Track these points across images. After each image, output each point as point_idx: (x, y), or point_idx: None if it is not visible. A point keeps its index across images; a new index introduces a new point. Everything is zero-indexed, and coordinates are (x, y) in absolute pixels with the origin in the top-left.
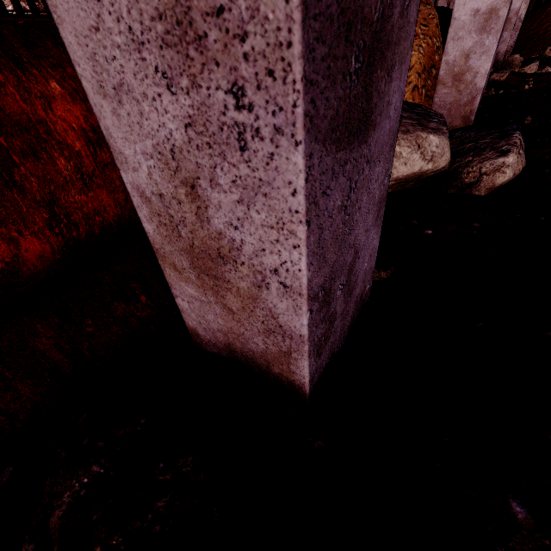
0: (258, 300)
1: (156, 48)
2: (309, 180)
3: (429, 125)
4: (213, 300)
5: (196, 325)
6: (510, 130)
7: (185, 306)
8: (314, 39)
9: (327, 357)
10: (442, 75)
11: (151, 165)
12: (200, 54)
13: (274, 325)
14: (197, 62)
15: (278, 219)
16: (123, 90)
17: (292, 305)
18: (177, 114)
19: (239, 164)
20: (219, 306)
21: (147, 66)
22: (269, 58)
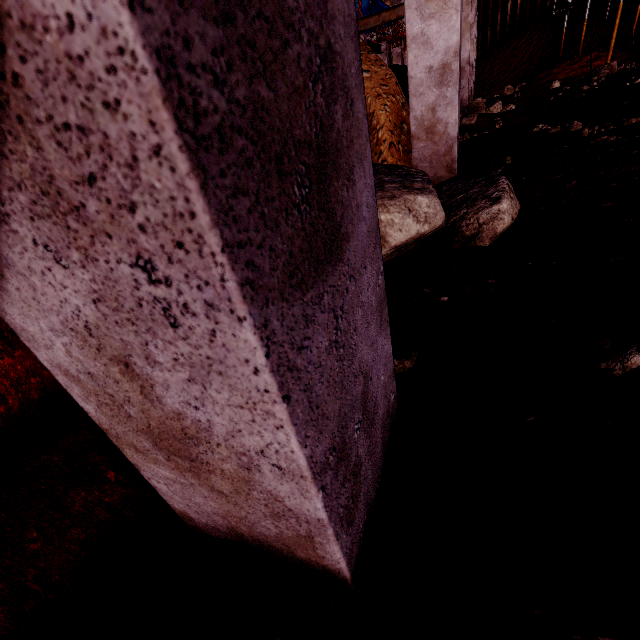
0: (252, 483)
1: (26, 219)
2: (272, 350)
3: (414, 186)
4: (195, 482)
5: (184, 507)
6: (495, 176)
7: (163, 489)
8: (228, 196)
9: (363, 514)
10: (414, 130)
11: (66, 342)
12: (83, 226)
13: (281, 508)
14: (83, 234)
15: (246, 398)
16: (2, 264)
17: (296, 487)
18: (79, 288)
19: (176, 341)
20: (205, 488)
21: (22, 239)
22: (172, 229)
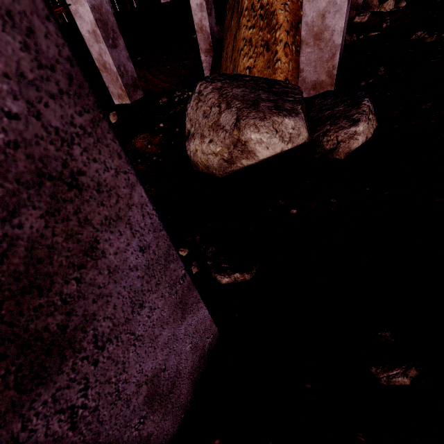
0: None
1: None
2: None
3: (284, 106)
4: None
5: None
6: (359, 97)
7: None
8: None
9: None
10: (304, 35)
11: None
12: None
13: None
14: None
15: None
16: None
17: None
18: None
19: None
20: None
21: None
22: None
